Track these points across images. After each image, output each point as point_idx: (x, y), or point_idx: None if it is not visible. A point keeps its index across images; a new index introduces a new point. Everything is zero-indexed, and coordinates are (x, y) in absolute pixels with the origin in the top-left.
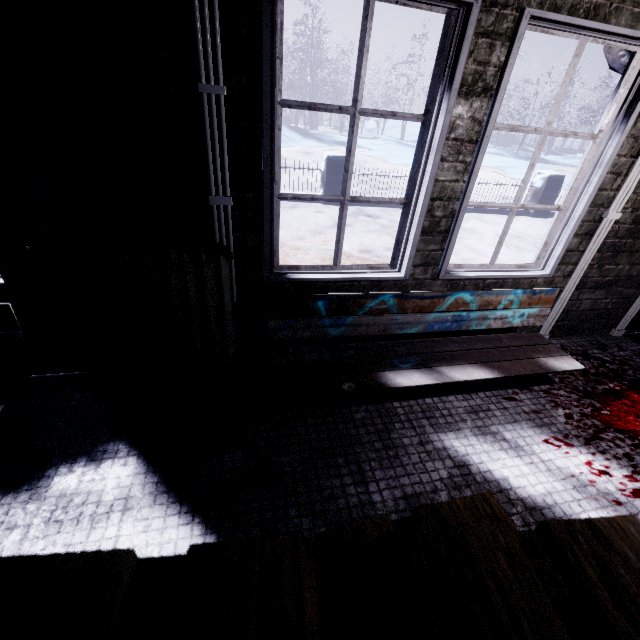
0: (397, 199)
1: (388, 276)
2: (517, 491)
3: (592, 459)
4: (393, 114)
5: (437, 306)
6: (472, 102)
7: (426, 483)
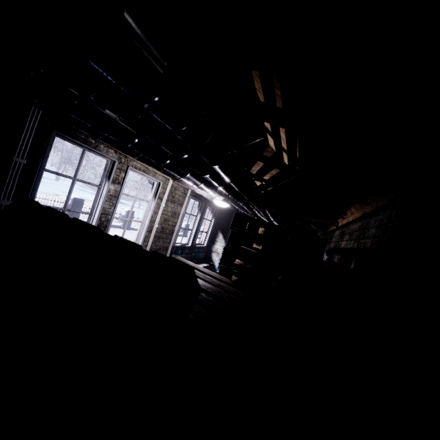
0: (87, 212)
1: None
2: None
3: None
4: (89, 183)
5: None
6: (115, 185)
7: None
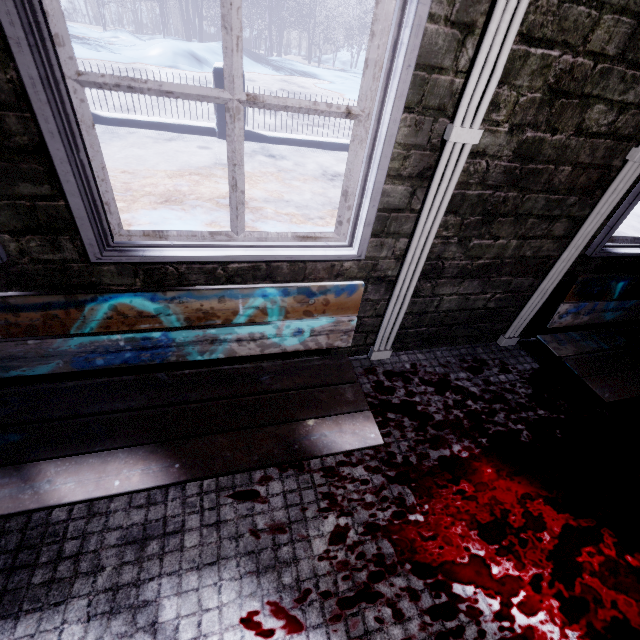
0: None
1: None
2: None
3: None
4: None
5: (72, 323)
6: None
7: None
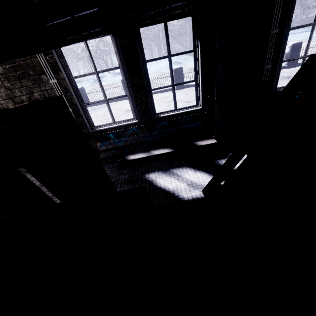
0: None
1: None
2: None
3: None
4: None
5: None
6: None
7: None
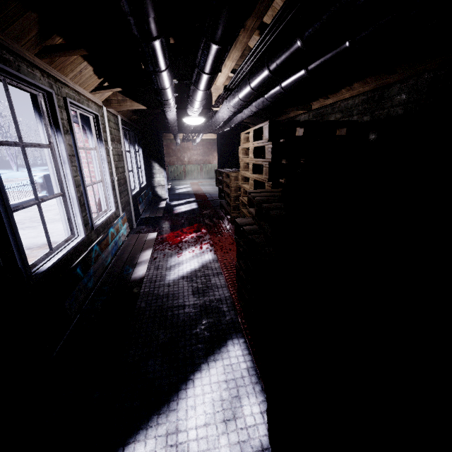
0: (59, 193)
1: (80, 239)
2: (196, 268)
3: (188, 251)
4: (39, 145)
5: (109, 241)
6: (66, 137)
7: (188, 288)
